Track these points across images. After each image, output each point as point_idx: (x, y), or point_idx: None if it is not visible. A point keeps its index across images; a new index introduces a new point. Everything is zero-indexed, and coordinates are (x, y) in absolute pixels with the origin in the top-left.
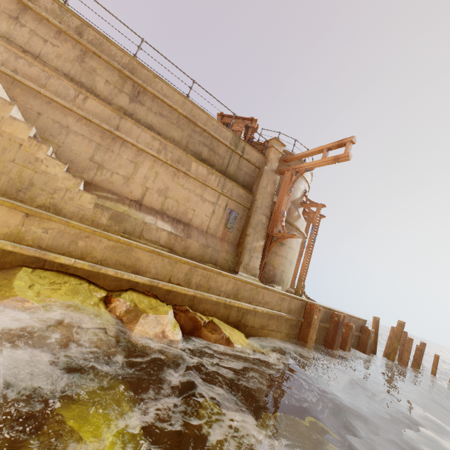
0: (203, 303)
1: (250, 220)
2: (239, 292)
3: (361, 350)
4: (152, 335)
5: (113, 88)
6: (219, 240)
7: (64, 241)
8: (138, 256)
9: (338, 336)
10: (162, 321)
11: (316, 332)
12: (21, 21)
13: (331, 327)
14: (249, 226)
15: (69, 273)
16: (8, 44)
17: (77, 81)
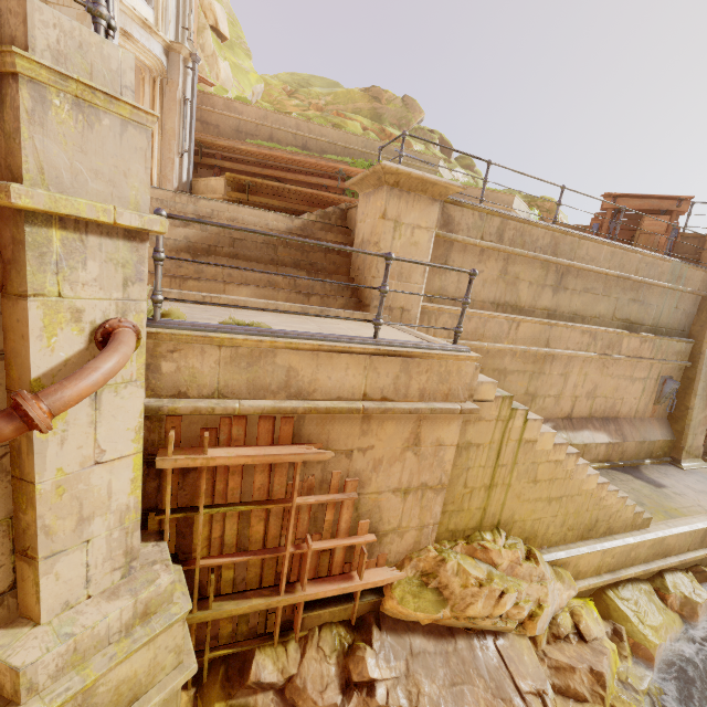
0: None
1: (694, 386)
2: None
3: None
4: (705, 620)
5: (536, 289)
6: (649, 423)
7: (622, 558)
8: (668, 542)
9: None
10: None
11: None
12: (449, 264)
13: None
14: (692, 395)
15: (625, 580)
16: (452, 309)
17: (502, 304)
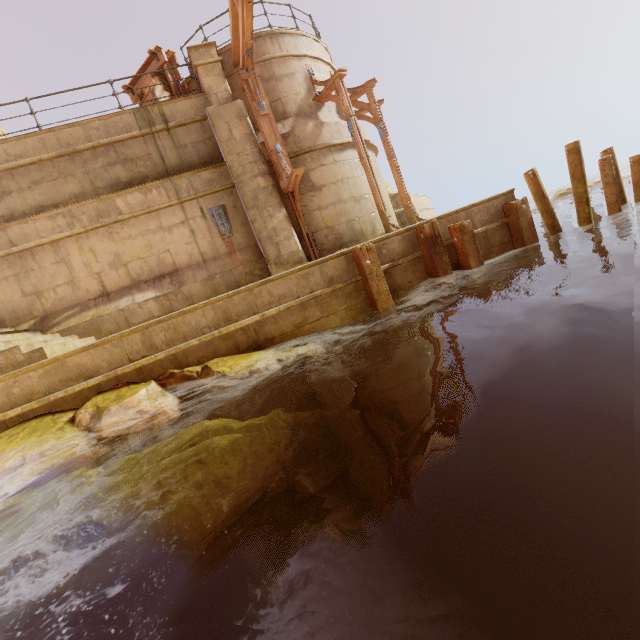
0: (191, 354)
1: (242, 201)
2: (229, 313)
3: (518, 241)
4: (128, 422)
5: None
6: (227, 257)
7: (2, 399)
8: (77, 363)
9: (438, 257)
10: (132, 405)
11: (383, 280)
12: None
13: (424, 252)
14: (246, 210)
15: (32, 418)
16: None
17: None
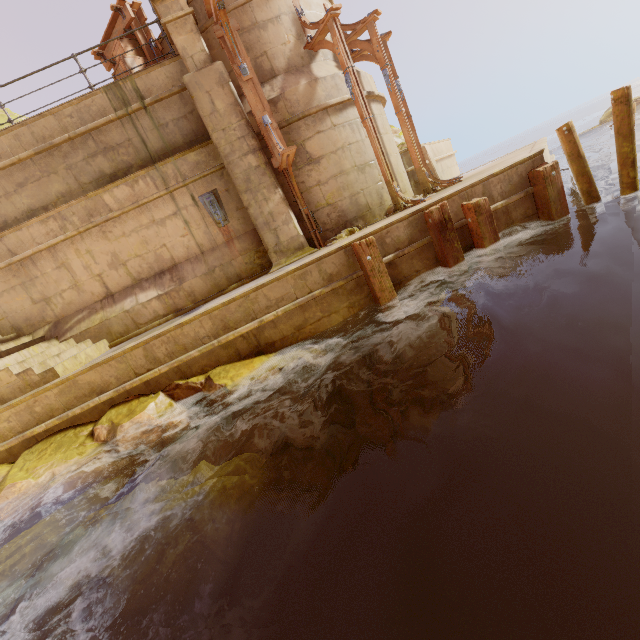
0: (194, 364)
1: (234, 184)
2: (227, 321)
3: (544, 215)
4: (141, 437)
5: None
6: (225, 247)
7: (27, 417)
8: (87, 380)
9: (448, 244)
10: (142, 420)
11: (386, 276)
12: None
13: (433, 238)
14: (239, 195)
15: (57, 432)
16: None
17: None
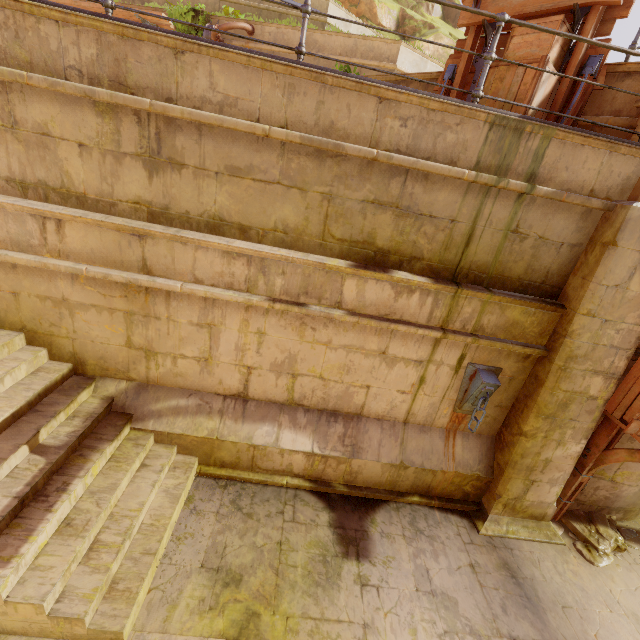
0: None
1: (539, 395)
2: None
3: None
4: None
5: (102, 159)
6: (440, 438)
7: None
8: None
9: None
10: None
11: None
12: None
13: None
14: (532, 412)
15: None
16: None
17: (34, 184)
